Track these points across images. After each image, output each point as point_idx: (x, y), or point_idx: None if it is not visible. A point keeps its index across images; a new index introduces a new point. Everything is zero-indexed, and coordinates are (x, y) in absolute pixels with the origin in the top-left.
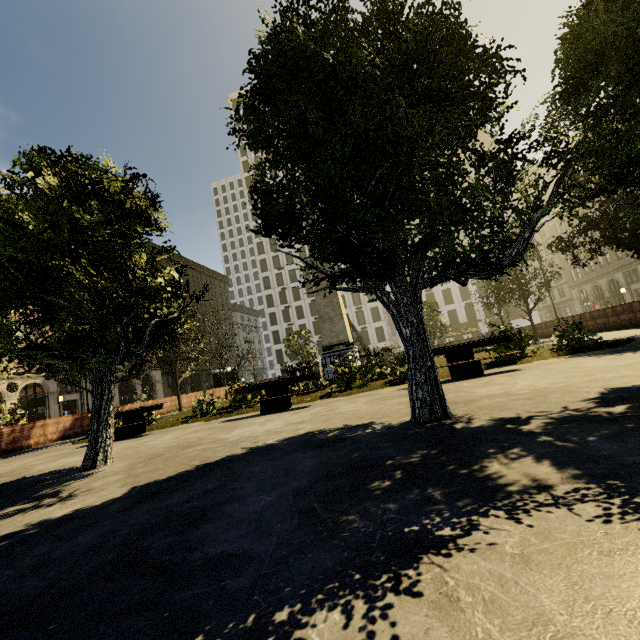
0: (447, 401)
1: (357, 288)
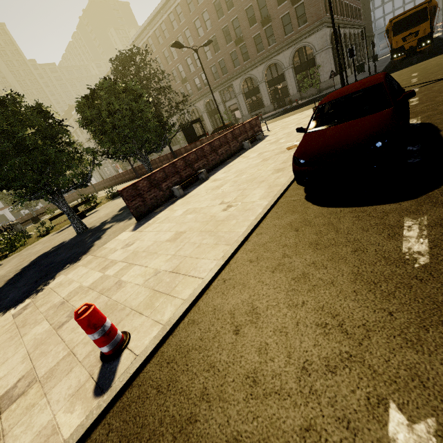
0: None
1: (34, 199)
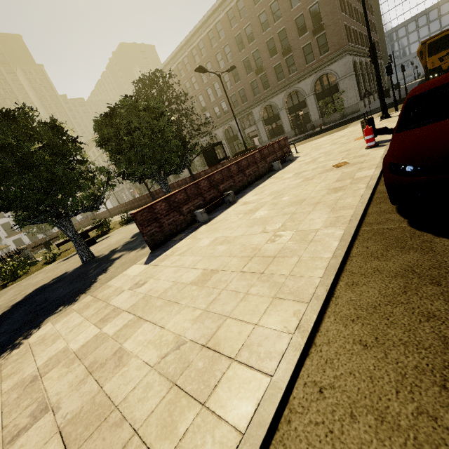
0: None
1: (38, 222)
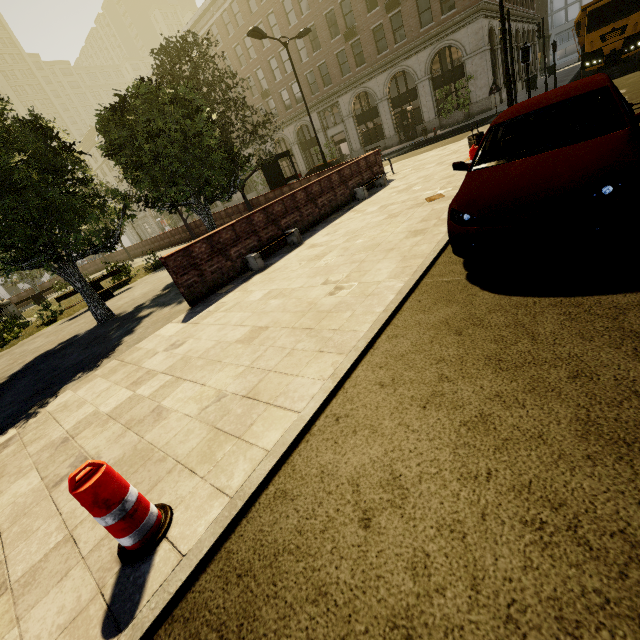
0: None
1: (30, 268)
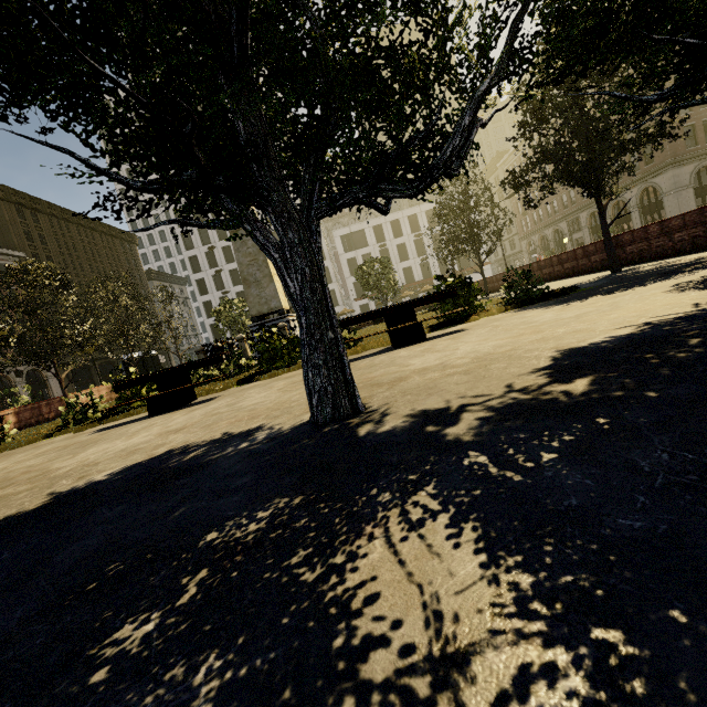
0: (371, 382)
1: (224, 222)
